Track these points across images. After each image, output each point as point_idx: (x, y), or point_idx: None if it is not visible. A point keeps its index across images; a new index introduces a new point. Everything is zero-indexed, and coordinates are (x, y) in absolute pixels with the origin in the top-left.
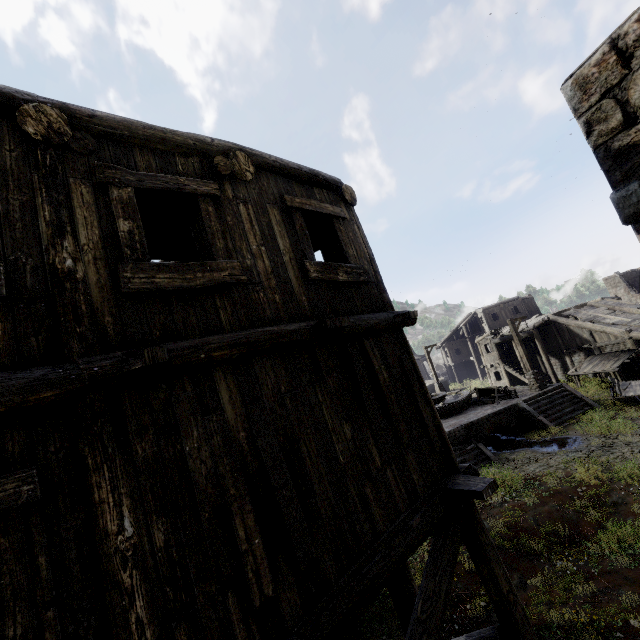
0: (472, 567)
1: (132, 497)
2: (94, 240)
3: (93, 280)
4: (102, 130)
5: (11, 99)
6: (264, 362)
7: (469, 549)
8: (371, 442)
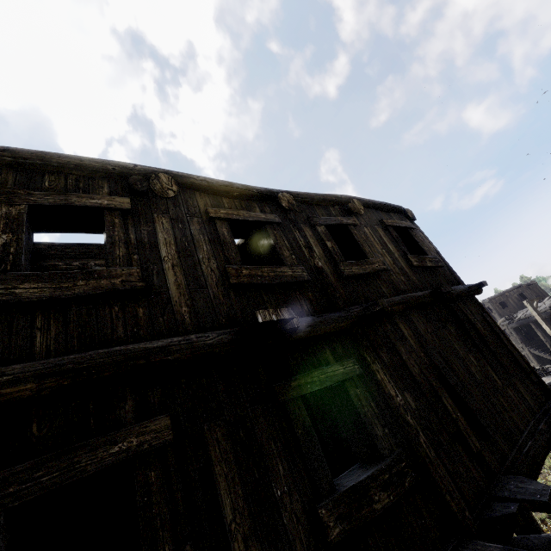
0: None
1: (392, 380)
2: (321, 253)
3: (329, 272)
4: (302, 200)
5: (272, 193)
6: (413, 314)
7: None
8: (489, 369)
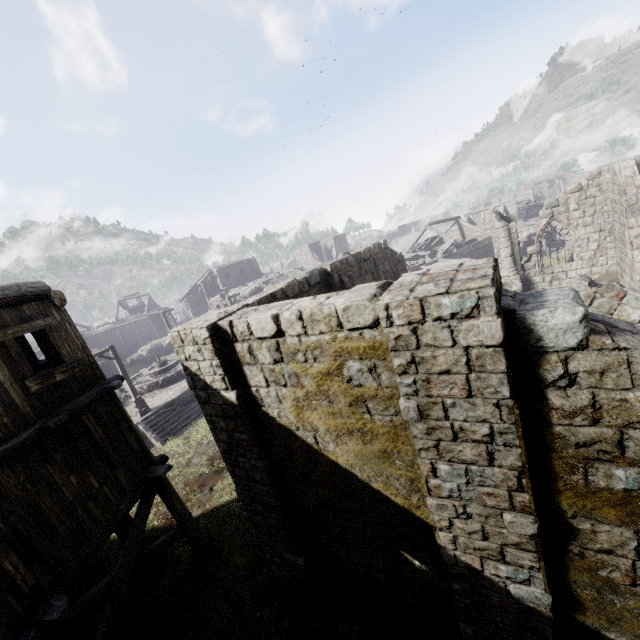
0: (184, 493)
1: None
2: None
3: None
4: None
5: None
6: (5, 470)
7: (162, 499)
8: (92, 477)
